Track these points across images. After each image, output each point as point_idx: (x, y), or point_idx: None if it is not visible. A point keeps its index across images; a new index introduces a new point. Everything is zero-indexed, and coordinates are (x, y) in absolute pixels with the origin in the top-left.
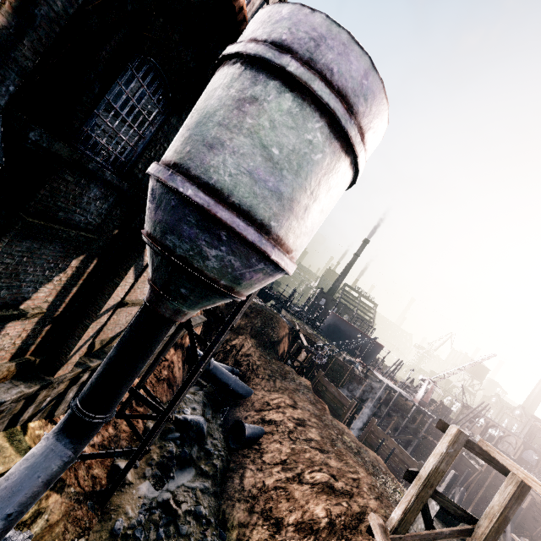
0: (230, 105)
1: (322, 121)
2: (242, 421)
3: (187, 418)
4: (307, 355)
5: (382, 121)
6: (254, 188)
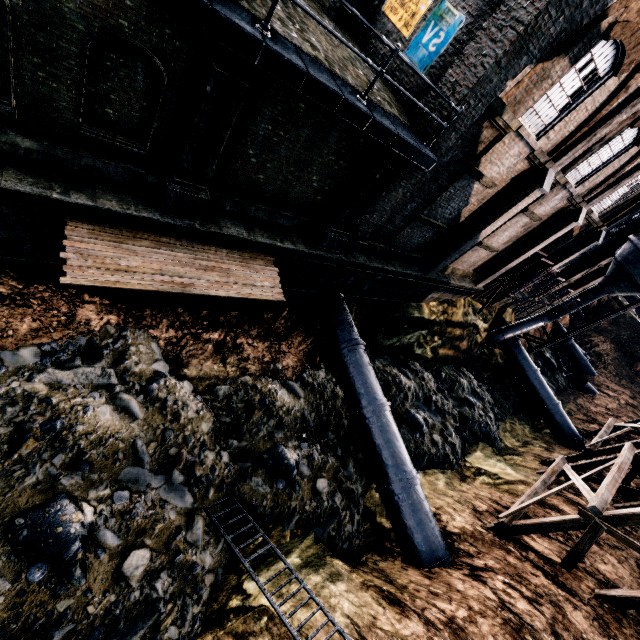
0: None
1: None
2: (586, 377)
3: (548, 357)
4: None
5: None
6: None
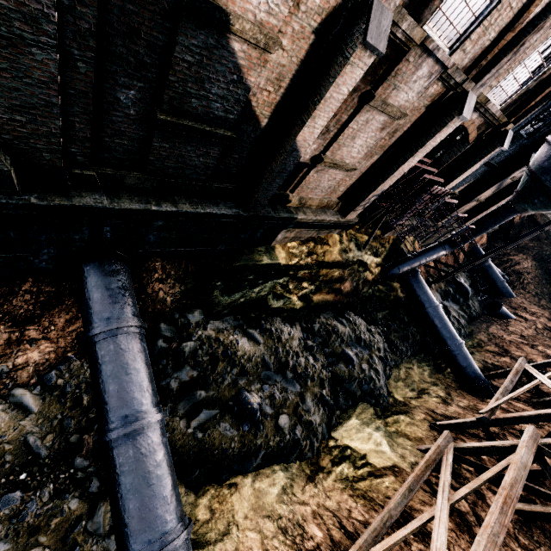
0: None
1: None
2: (500, 302)
3: (461, 282)
4: None
5: None
6: None
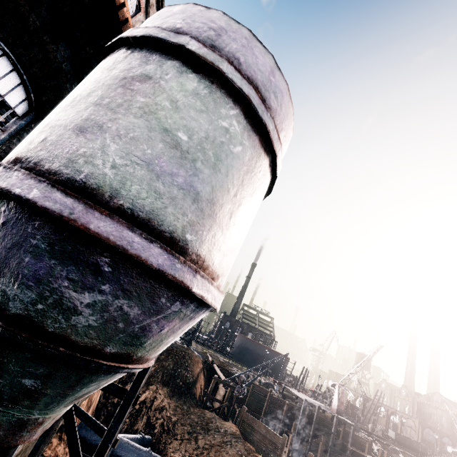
0: (112, 83)
1: (236, 108)
2: None
3: None
4: (226, 390)
5: (289, 126)
6: (156, 184)
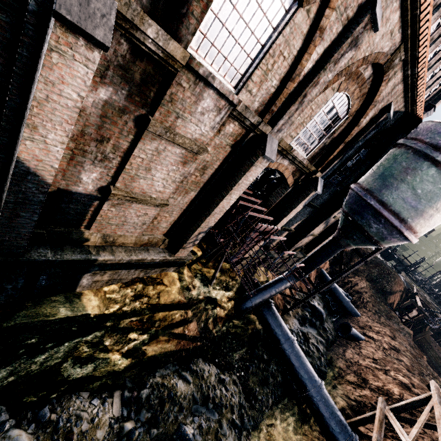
0: (400, 169)
1: None
2: (350, 323)
3: (315, 305)
4: (418, 314)
5: None
6: (403, 205)
